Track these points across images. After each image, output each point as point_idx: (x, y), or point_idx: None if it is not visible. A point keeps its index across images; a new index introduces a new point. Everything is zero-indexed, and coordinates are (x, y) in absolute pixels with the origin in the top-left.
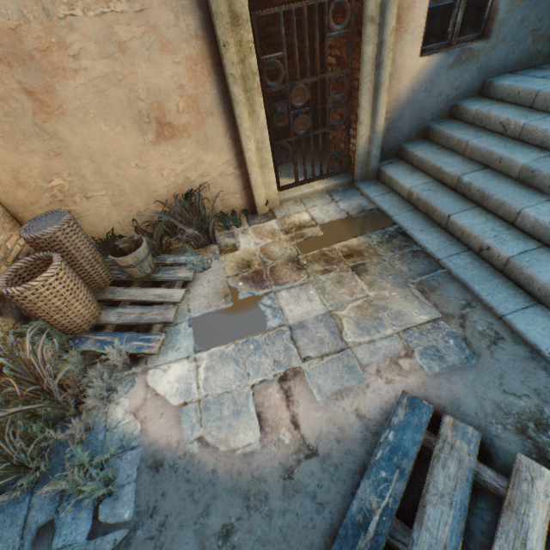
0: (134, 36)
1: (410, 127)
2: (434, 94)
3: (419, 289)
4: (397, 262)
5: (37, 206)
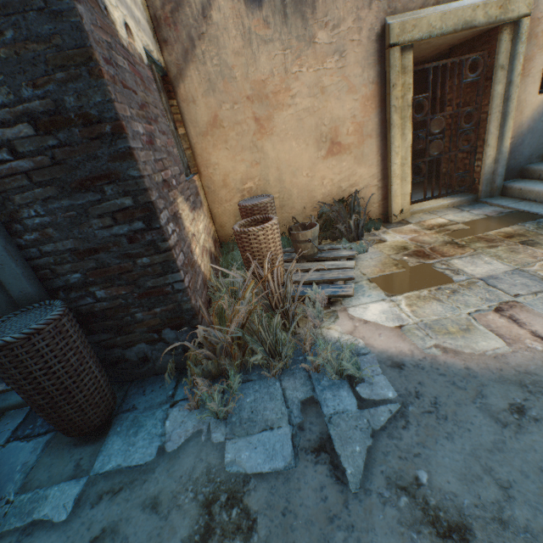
0: (332, 83)
1: (530, 151)
2: None
3: None
4: None
5: (228, 204)
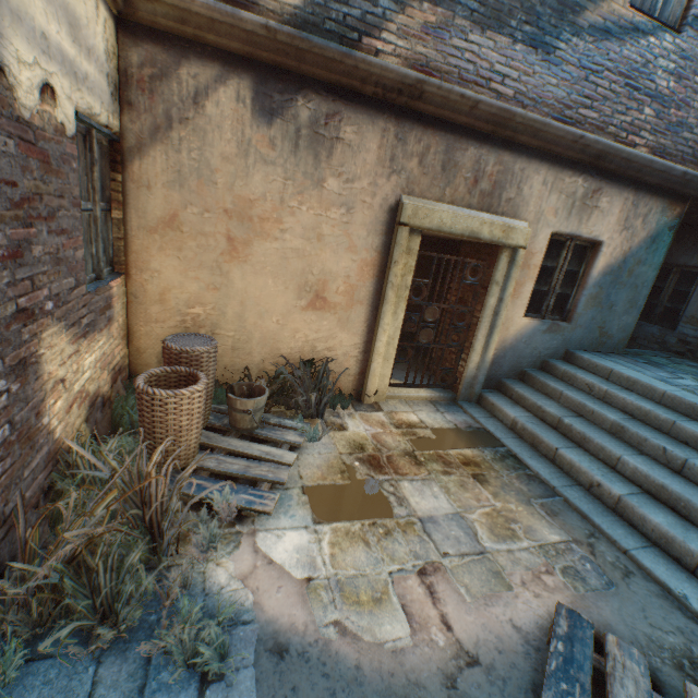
0: (333, 234)
1: (509, 366)
2: (531, 347)
3: (542, 510)
4: (515, 480)
5: (159, 325)
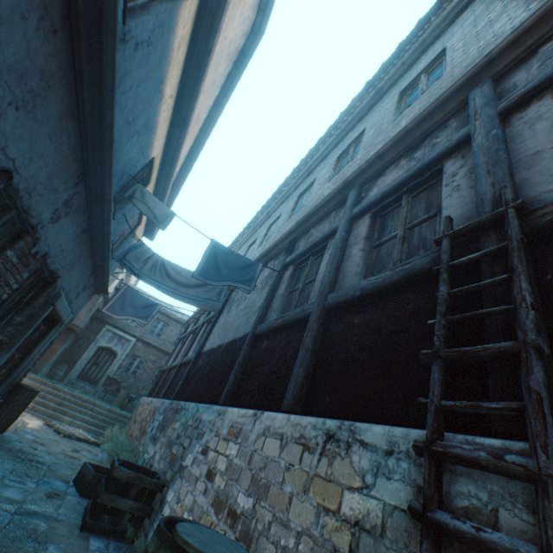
0: None
1: None
2: None
3: None
4: None
5: None
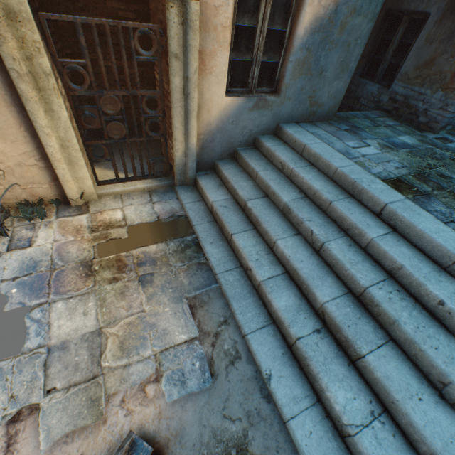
0: None
1: (222, 148)
2: (240, 126)
3: (192, 303)
4: (182, 274)
5: None
